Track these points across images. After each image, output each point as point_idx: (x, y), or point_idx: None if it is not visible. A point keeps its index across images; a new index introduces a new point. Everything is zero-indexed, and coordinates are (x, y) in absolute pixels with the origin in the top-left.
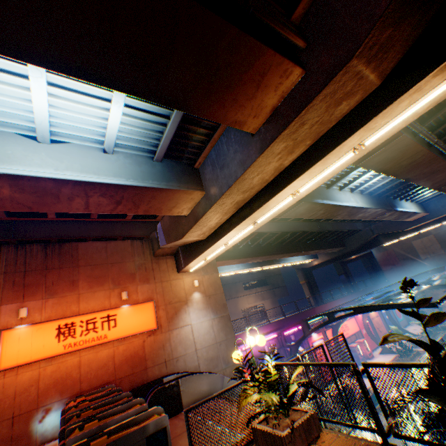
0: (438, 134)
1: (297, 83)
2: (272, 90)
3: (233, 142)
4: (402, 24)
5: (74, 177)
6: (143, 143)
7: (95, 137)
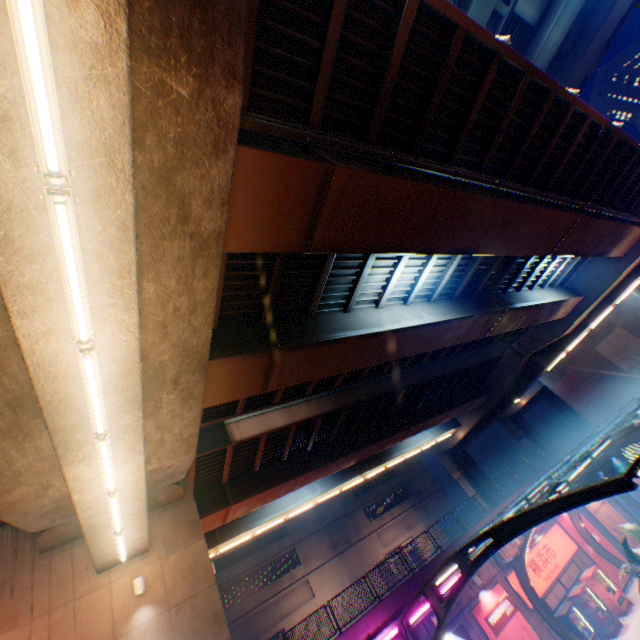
0: (473, 165)
1: None
2: None
3: None
4: None
5: None
6: None
7: None
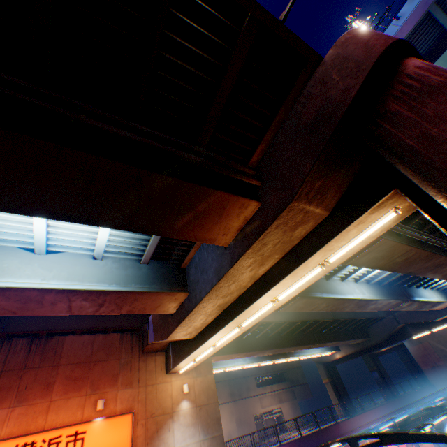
0: (430, 228)
1: (256, 211)
2: (234, 216)
3: (211, 250)
4: (330, 175)
5: (58, 285)
6: (132, 248)
7: (88, 246)
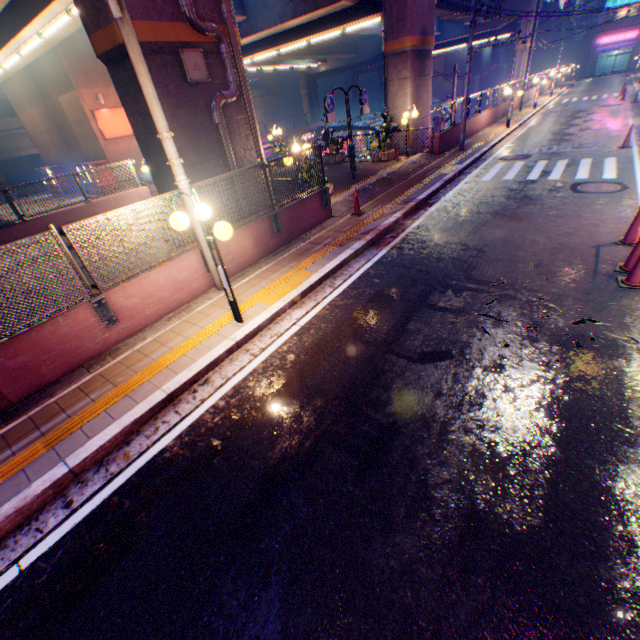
0: None
1: None
2: None
3: None
4: None
5: None
6: None
7: None
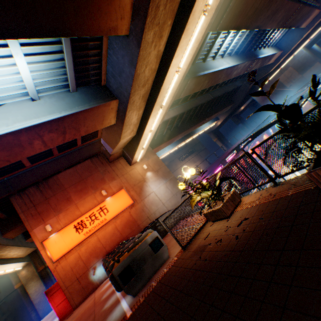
0: None
1: None
2: None
3: (117, 50)
4: None
5: (22, 126)
6: (56, 82)
7: (20, 92)
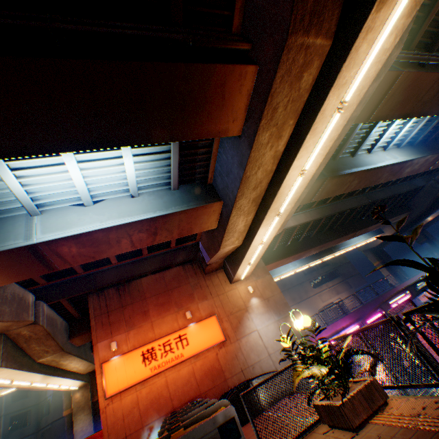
0: None
1: (255, 79)
2: (237, 94)
3: (228, 150)
4: None
5: (114, 223)
6: (159, 179)
7: (122, 188)
